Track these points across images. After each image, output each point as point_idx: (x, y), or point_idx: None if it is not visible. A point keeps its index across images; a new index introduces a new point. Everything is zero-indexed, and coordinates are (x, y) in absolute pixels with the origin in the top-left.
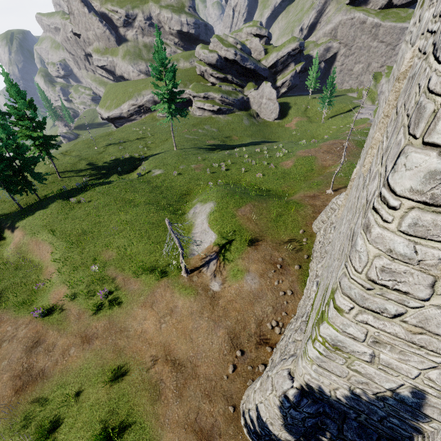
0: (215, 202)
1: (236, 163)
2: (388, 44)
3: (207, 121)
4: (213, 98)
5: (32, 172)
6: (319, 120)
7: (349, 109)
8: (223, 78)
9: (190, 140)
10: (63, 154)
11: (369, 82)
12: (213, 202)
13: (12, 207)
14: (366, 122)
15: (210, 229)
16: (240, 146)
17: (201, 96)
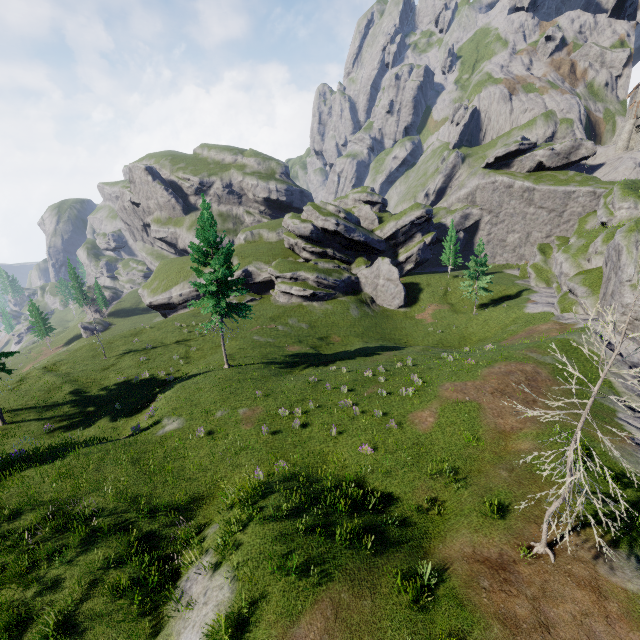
0: (235, 583)
1: (325, 407)
2: (550, 210)
3: (294, 311)
4: (304, 279)
5: None
6: (468, 309)
7: (513, 293)
8: (321, 253)
9: (259, 346)
10: (46, 370)
11: (535, 256)
12: (230, 581)
13: None
14: (549, 319)
15: None
16: (340, 358)
17: (287, 276)
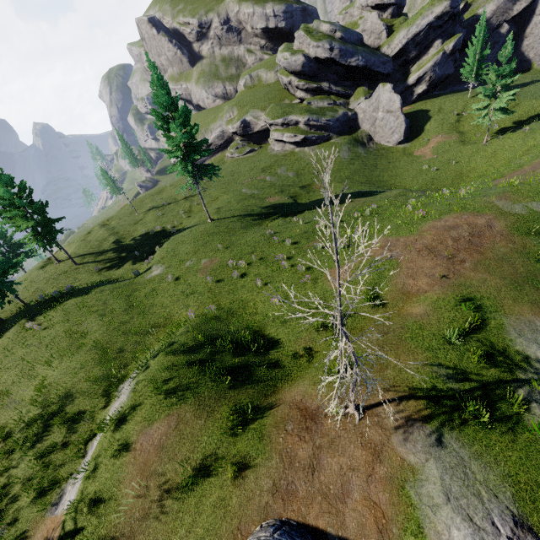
0: (131, 393)
1: (265, 260)
2: None
3: (285, 160)
4: (296, 124)
5: (1, 282)
6: (481, 137)
7: None
8: (315, 89)
9: (244, 199)
10: (102, 225)
11: None
12: (129, 391)
13: (12, 309)
14: None
15: (87, 466)
16: (309, 208)
17: (278, 123)
